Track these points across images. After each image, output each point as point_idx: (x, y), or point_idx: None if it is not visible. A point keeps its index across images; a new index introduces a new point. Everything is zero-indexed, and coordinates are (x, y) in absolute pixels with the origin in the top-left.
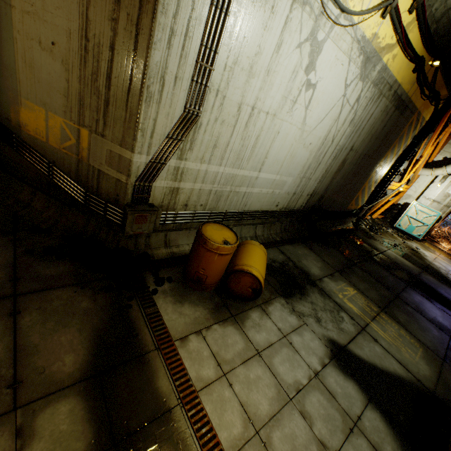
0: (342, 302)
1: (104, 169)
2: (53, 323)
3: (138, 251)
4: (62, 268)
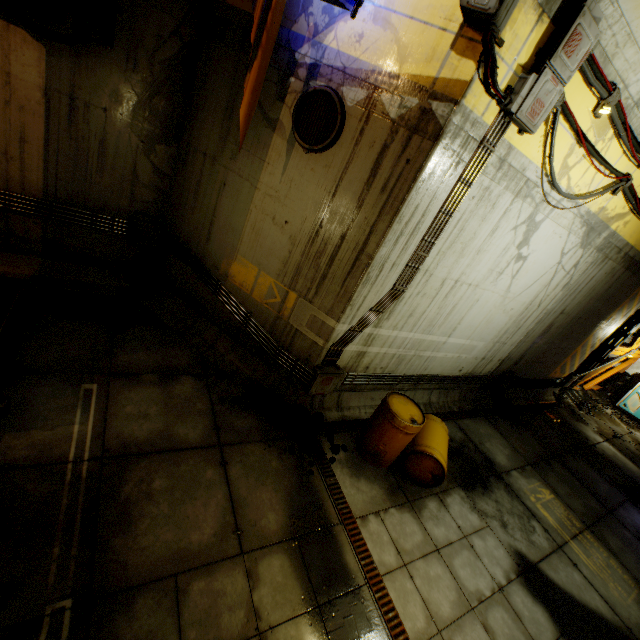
0: (534, 507)
1: (303, 330)
2: (254, 479)
3: (312, 410)
4: (250, 420)
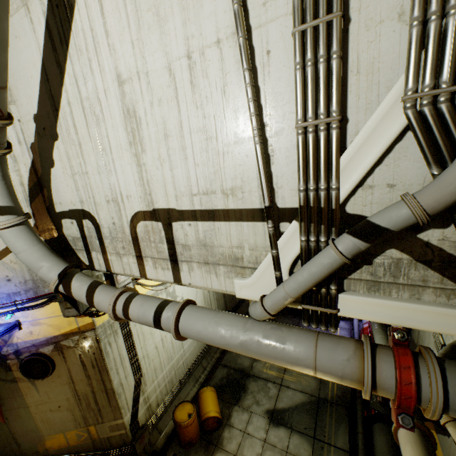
0: (266, 375)
1: (110, 434)
2: None
3: (149, 454)
4: None
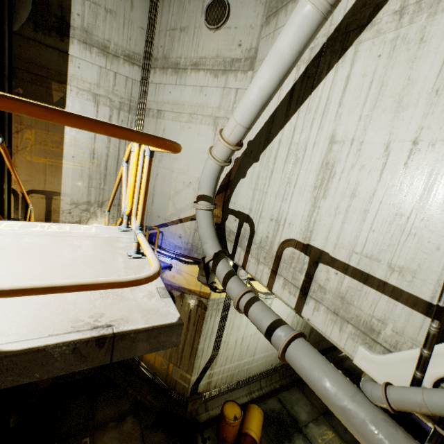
0: None
1: (178, 380)
2: None
3: (192, 418)
4: (160, 435)
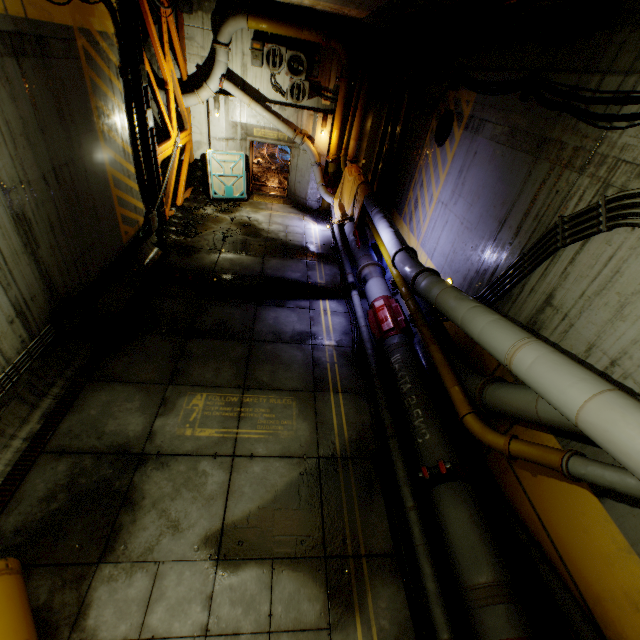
0: (195, 443)
1: None
2: None
3: None
4: None
